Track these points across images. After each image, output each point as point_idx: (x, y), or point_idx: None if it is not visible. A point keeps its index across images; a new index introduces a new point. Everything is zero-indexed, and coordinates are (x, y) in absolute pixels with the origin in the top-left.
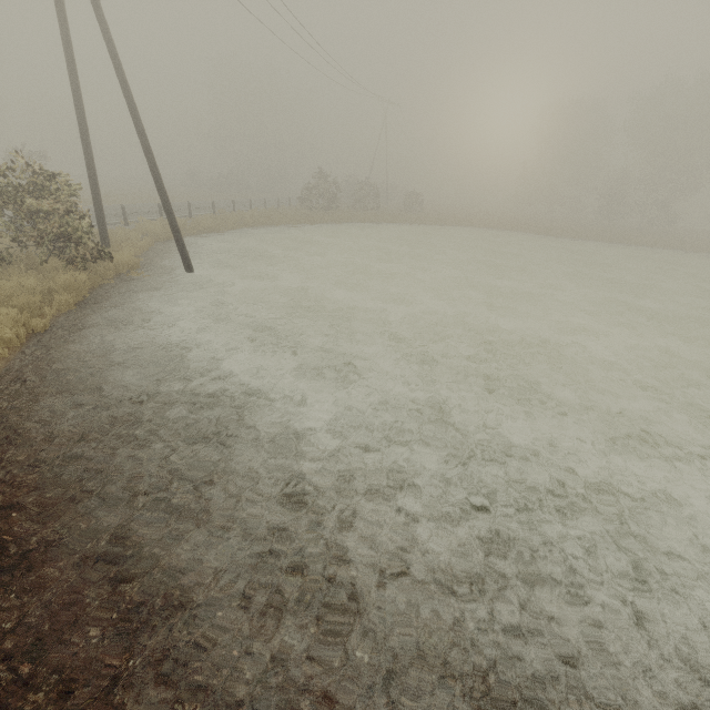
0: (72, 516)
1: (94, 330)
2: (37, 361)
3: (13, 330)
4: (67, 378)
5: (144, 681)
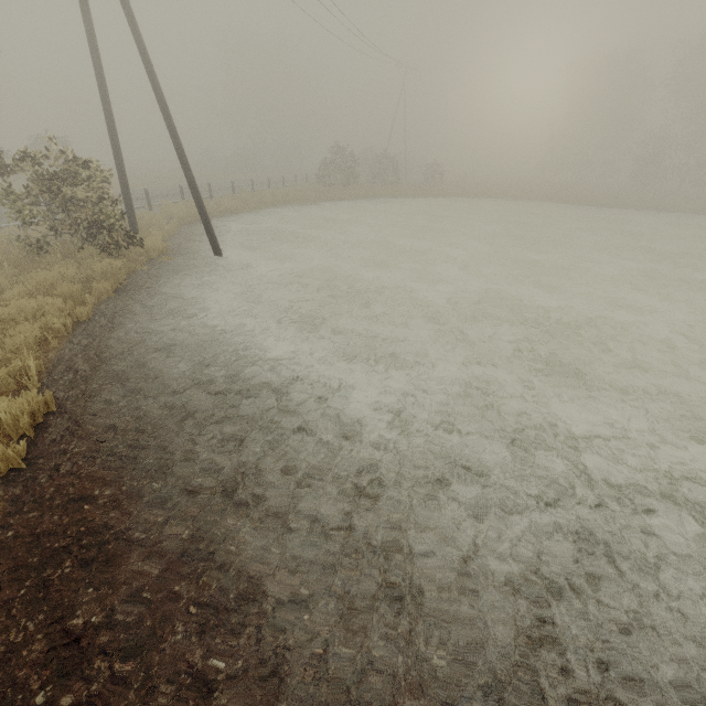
0: (141, 508)
1: (135, 317)
2: (85, 350)
3: (60, 319)
4: (116, 367)
5: (235, 681)
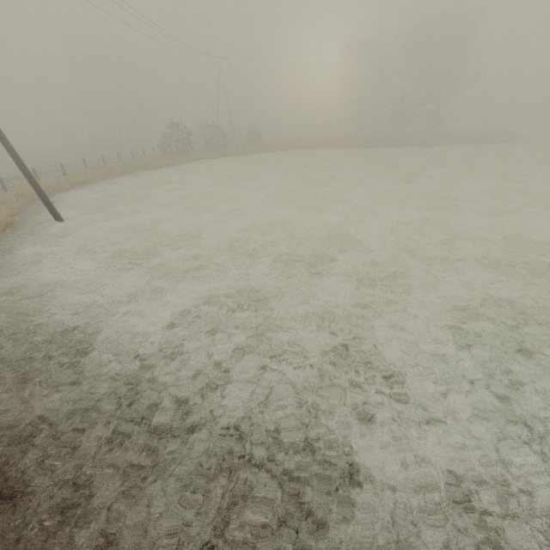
0: None
1: None
2: None
3: None
4: None
5: None
